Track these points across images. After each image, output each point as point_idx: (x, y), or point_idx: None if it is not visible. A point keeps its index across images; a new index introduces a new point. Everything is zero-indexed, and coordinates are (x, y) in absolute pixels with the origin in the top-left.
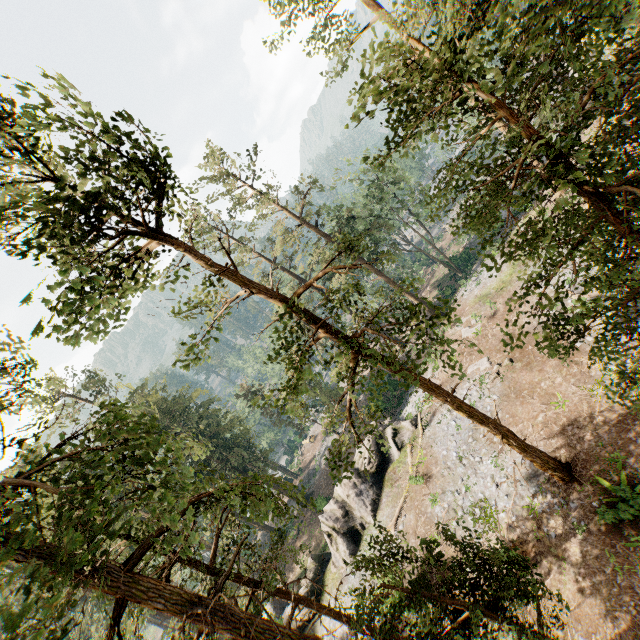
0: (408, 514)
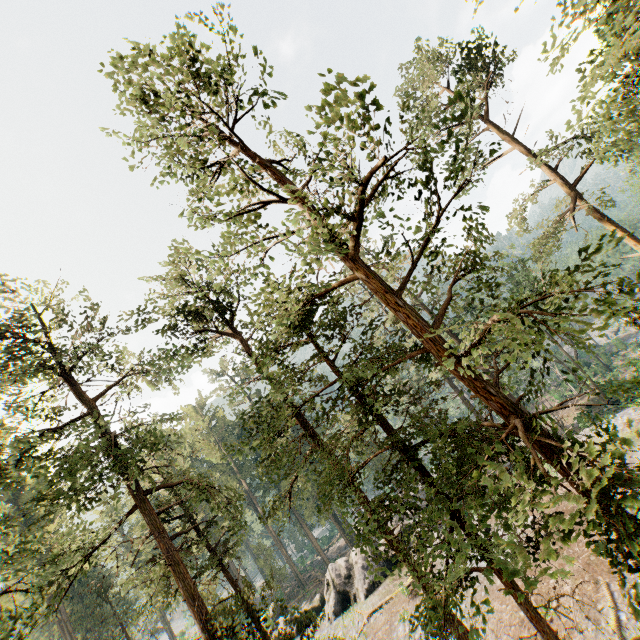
0: (383, 613)
